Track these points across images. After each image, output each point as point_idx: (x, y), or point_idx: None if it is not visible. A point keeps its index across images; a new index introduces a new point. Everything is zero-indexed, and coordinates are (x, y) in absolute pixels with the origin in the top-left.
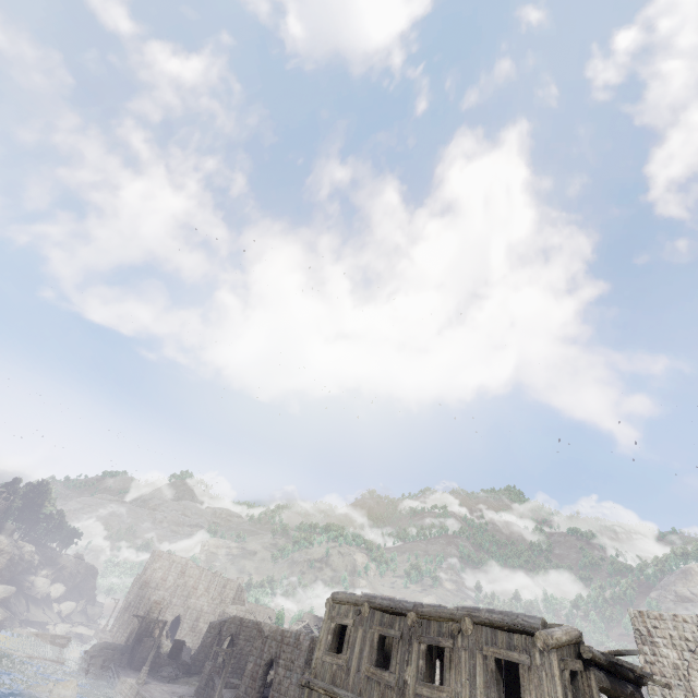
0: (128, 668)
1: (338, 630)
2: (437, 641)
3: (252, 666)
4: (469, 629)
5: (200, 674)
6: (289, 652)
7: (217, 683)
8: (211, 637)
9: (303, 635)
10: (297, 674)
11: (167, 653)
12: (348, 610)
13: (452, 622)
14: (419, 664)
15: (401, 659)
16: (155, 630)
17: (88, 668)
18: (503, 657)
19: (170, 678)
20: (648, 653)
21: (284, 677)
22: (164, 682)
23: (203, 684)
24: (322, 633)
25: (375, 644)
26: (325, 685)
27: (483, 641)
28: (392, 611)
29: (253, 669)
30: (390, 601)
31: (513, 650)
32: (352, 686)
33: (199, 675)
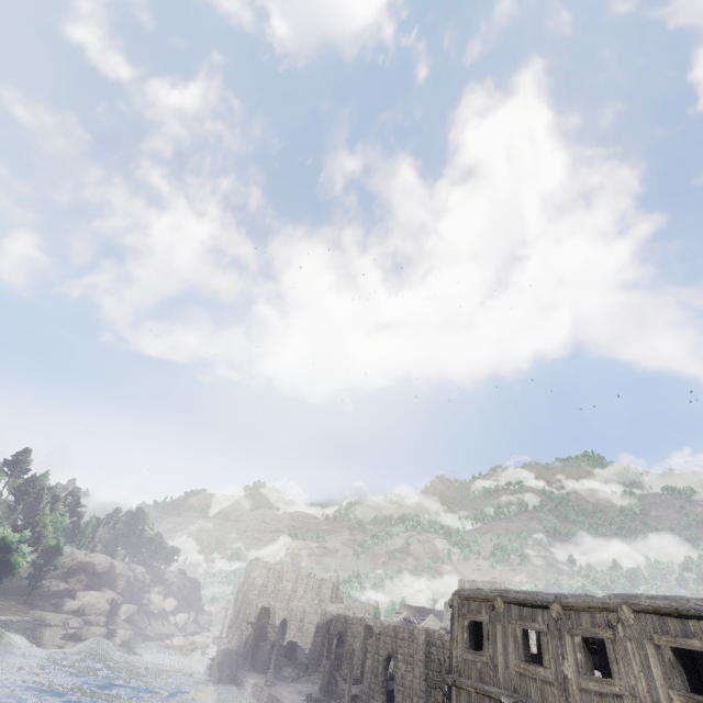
0: (252, 671)
1: (473, 627)
2: (594, 633)
3: (371, 663)
4: (630, 618)
5: (318, 672)
6: (406, 647)
7: (339, 680)
8: (320, 636)
9: (417, 629)
10: (418, 668)
11: (282, 655)
12: (479, 606)
13: (605, 611)
14: (577, 658)
15: (554, 653)
16: (267, 634)
17: (217, 673)
18: (681, 645)
19: (292, 678)
20: None
21: (405, 671)
22: (287, 682)
23: (326, 682)
24: (456, 631)
25: (519, 639)
26: (473, 683)
27: (651, 630)
28: (530, 604)
29: (372, 665)
30: (526, 594)
31: (691, 638)
32: (504, 683)
33: (317, 673)
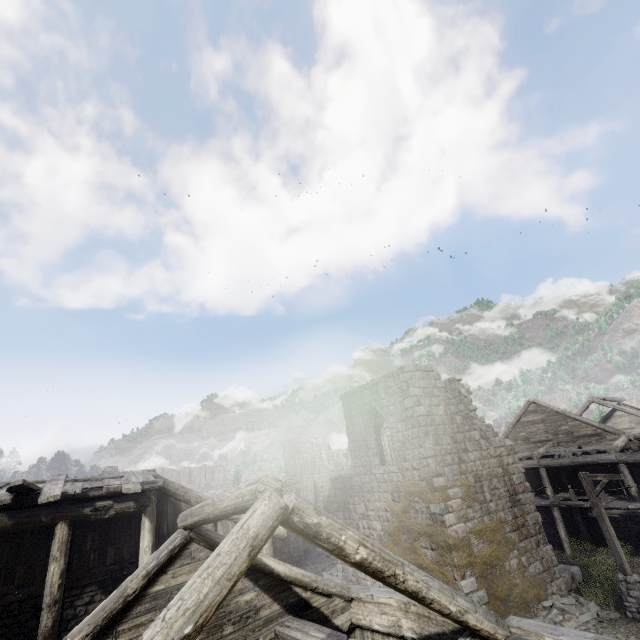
0: None
1: None
2: None
3: None
4: None
5: None
6: None
7: None
8: None
9: None
10: None
11: None
12: None
13: None
14: None
15: None
16: None
17: None
18: None
19: None
20: (349, 427)
21: None
22: None
23: None
24: None
25: None
26: None
27: None
28: None
29: None
30: None
31: None
32: None
33: None
